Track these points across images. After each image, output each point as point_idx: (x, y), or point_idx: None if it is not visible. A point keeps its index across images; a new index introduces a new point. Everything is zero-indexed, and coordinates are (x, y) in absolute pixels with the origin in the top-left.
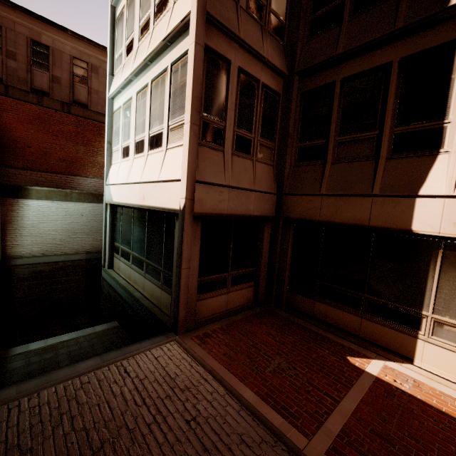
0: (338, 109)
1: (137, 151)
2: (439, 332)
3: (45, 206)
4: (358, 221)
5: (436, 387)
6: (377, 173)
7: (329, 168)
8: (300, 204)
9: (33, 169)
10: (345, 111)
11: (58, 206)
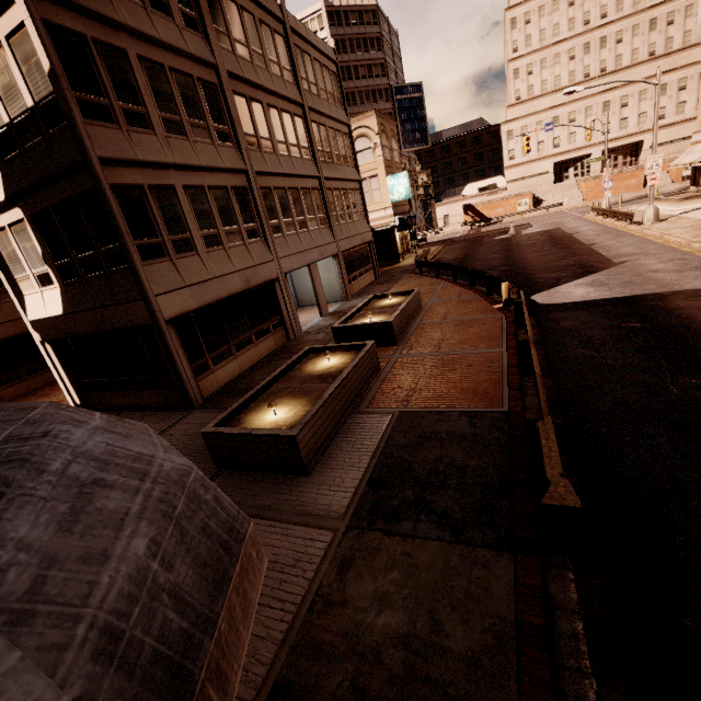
0: None
1: None
2: None
3: None
4: None
5: None
6: None
7: None
8: None
9: None
10: None
11: None
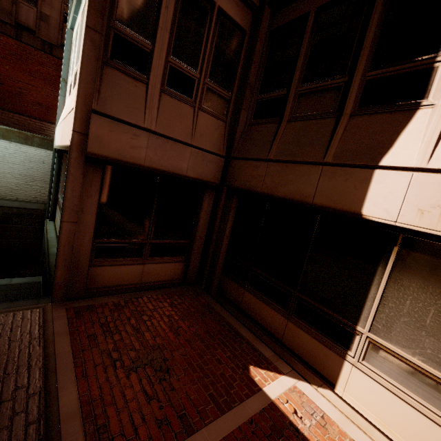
0: (306, 49)
1: (74, 85)
2: (373, 358)
3: (1, 146)
4: (301, 196)
5: (348, 433)
6: (335, 134)
7: (284, 127)
8: (245, 171)
9: (5, 108)
10: (314, 51)
11: (16, 148)
